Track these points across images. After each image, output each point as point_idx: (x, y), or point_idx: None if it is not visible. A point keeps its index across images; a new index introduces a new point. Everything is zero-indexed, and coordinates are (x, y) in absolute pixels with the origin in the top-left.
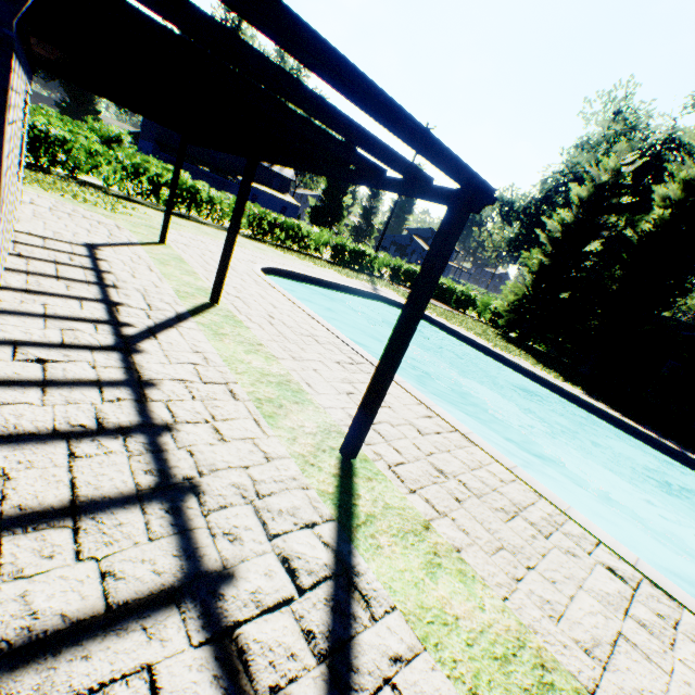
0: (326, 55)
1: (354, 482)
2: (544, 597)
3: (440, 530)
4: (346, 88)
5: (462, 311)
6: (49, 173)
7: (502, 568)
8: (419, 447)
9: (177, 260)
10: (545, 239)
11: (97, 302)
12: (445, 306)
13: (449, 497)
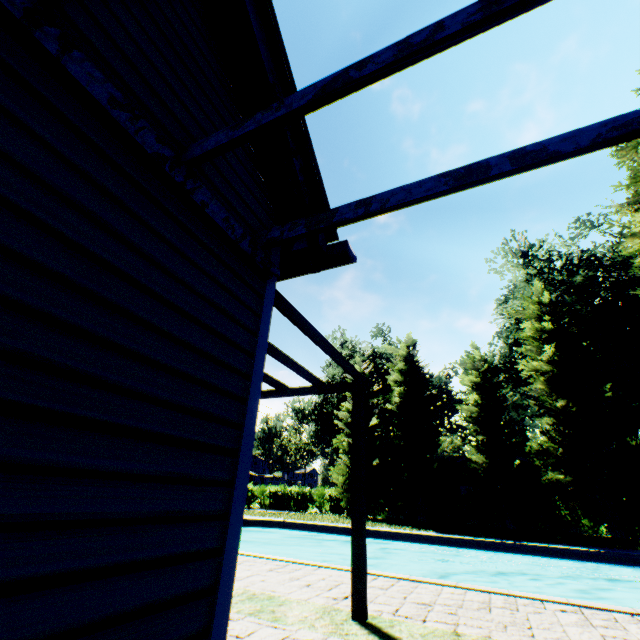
0: (314, 332)
1: (386, 631)
2: (554, 636)
3: (466, 631)
4: (320, 343)
5: (303, 510)
6: None
7: (519, 634)
8: (394, 596)
9: None
10: (343, 424)
11: None
12: (289, 511)
13: (447, 614)
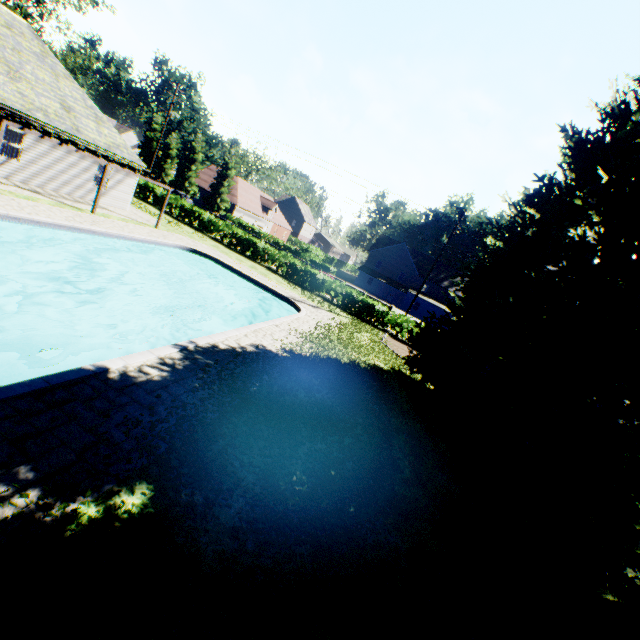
0: None
1: None
2: None
3: None
4: None
5: None
6: (204, 232)
7: None
8: (6, 202)
9: (138, 224)
10: None
11: (52, 195)
12: None
13: None
